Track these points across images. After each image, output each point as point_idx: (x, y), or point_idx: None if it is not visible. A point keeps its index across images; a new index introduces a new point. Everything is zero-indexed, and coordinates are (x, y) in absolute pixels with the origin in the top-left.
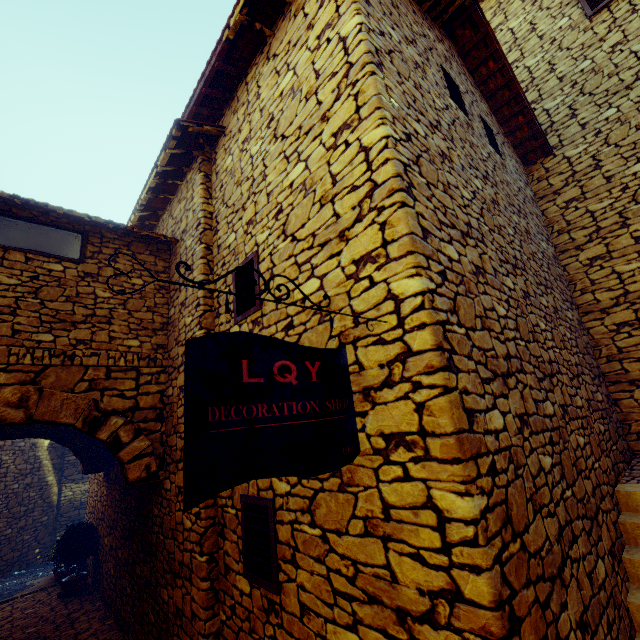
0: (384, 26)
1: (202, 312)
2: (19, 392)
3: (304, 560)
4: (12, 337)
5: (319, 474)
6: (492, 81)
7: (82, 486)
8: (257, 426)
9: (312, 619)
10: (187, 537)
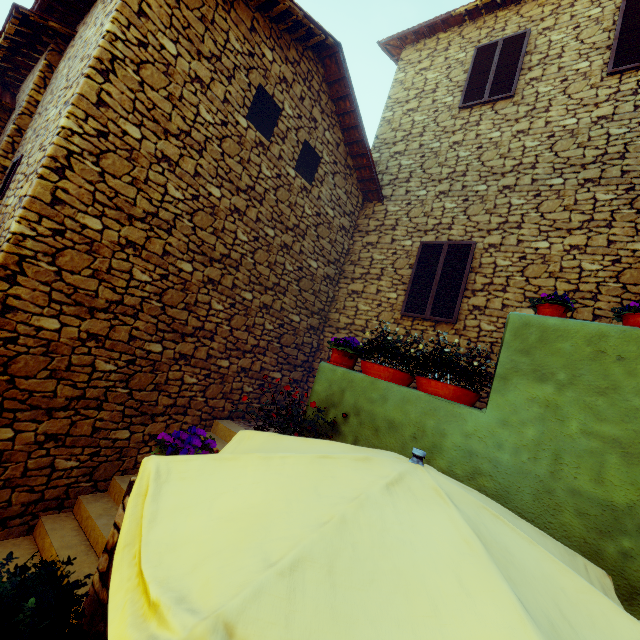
0: (157, 38)
1: None
2: None
3: None
4: None
5: None
6: (348, 118)
7: None
8: None
9: None
10: None
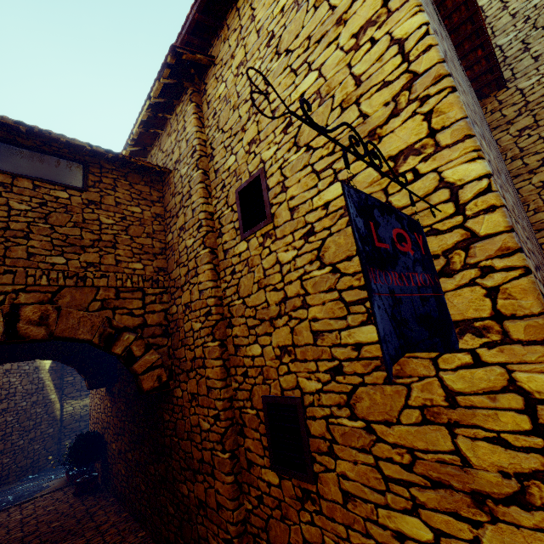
0: None
1: (205, 233)
2: (39, 311)
3: (344, 451)
4: (27, 259)
5: (451, 351)
6: (456, 14)
7: (80, 402)
8: (396, 295)
9: (358, 505)
10: (205, 437)
